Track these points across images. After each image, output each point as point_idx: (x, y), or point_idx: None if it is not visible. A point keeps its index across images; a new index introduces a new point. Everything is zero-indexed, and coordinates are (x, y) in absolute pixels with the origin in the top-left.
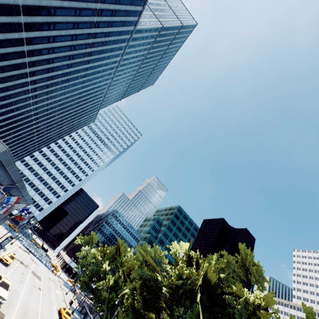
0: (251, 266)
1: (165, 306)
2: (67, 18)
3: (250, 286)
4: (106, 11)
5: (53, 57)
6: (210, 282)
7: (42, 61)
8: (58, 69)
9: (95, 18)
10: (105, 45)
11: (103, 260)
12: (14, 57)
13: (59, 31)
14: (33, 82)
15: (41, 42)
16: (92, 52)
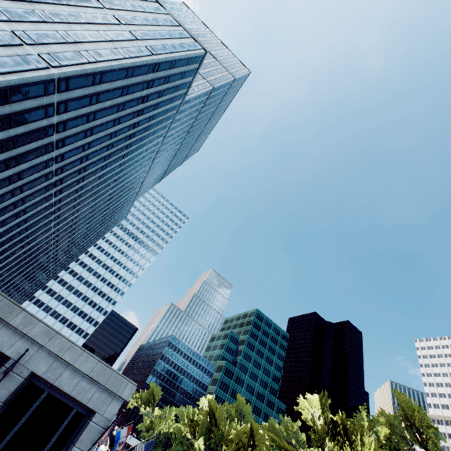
0: (424, 428)
1: None
2: (107, 117)
3: None
4: (152, 94)
5: (86, 164)
6: None
7: (72, 174)
8: (89, 175)
9: (139, 106)
10: (148, 130)
11: (197, 439)
12: (39, 182)
13: (96, 134)
14: (57, 202)
15: (73, 154)
16: (132, 143)
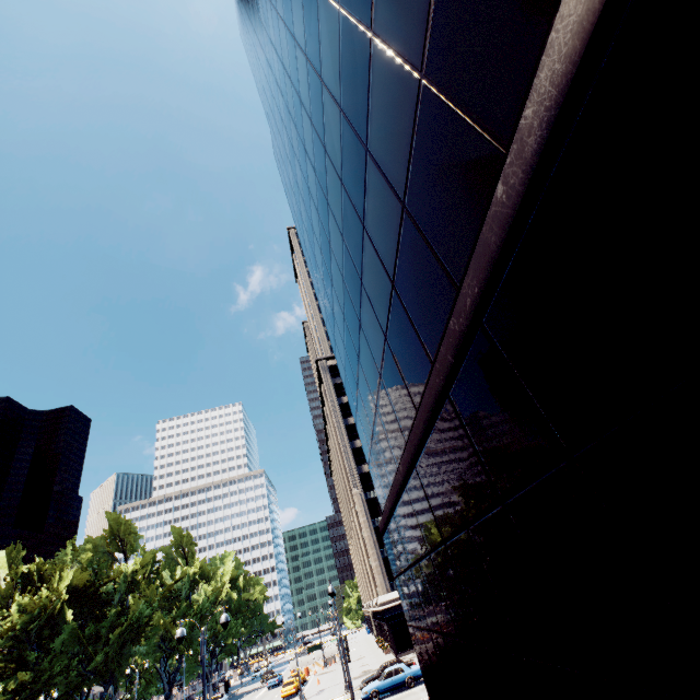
0: (129, 536)
1: (4, 666)
2: None
3: (127, 557)
4: None
5: None
6: (78, 588)
7: None
8: None
9: None
10: None
11: None
12: None
13: None
14: None
15: None
16: None
